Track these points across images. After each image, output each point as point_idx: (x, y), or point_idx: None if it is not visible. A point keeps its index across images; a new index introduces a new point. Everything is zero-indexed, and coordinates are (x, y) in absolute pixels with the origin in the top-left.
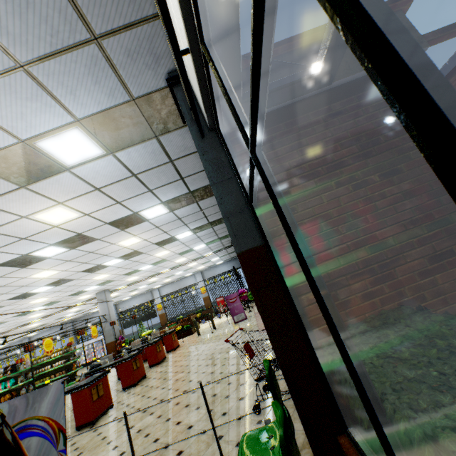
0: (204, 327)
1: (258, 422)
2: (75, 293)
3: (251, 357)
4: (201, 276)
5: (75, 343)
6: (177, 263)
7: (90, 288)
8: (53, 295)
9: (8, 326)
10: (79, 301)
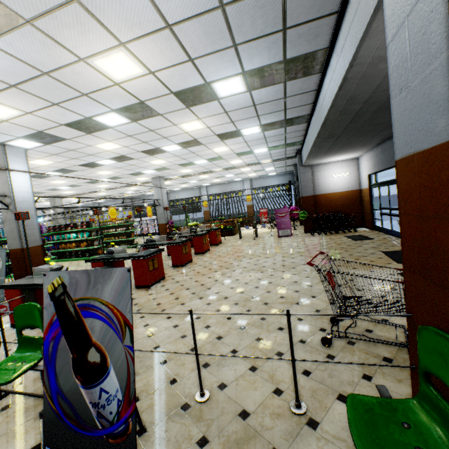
0: (244, 232)
1: (329, 356)
2: (134, 173)
3: (333, 288)
4: (249, 184)
5: (133, 216)
6: (231, 165)
7: (147, 172)
8: (115, 170)
9: (82, 190)
10: (137, 181)
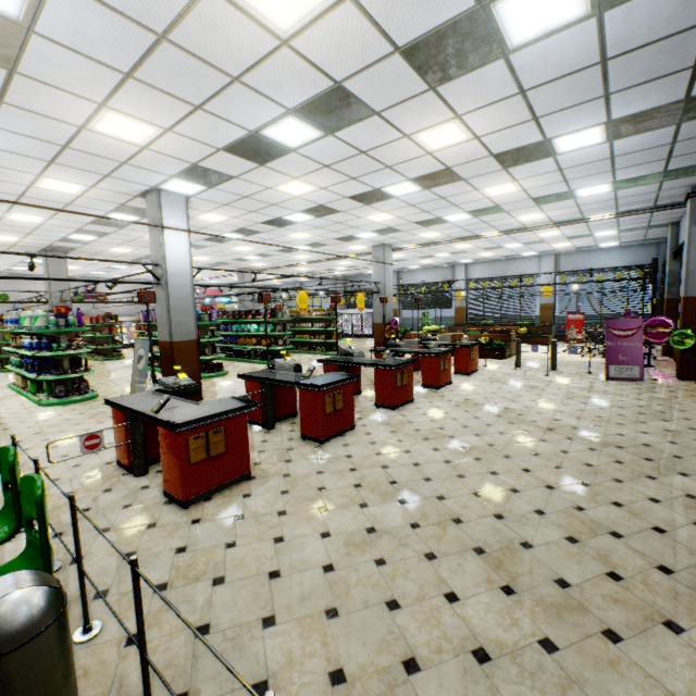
0: (527, 355)
1: None
2: (343, 237)
3: None
4: (552, 264)
5: (343, 306)
6: (518, 224)
7: (363, 236)
8: (314, 232)
9: (275, 262)
10: (350, 252)
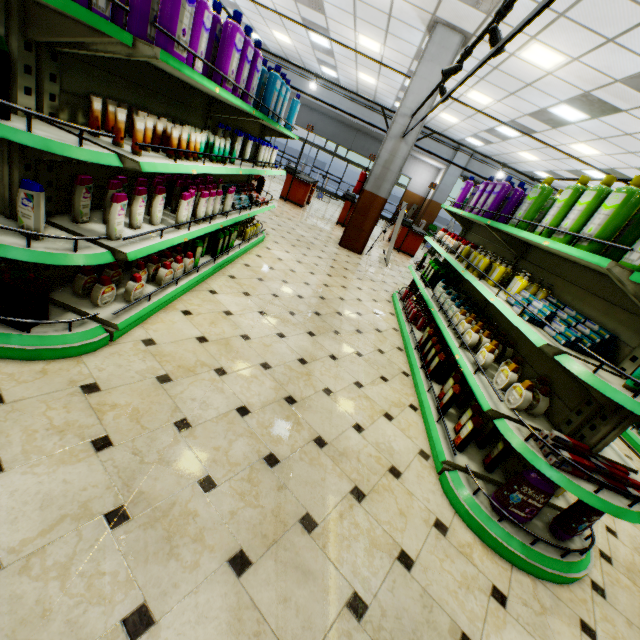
0: None
1: None
2: None
3: None
4: None
5: None
6: None
7: None
8: None
9: None
10: None
